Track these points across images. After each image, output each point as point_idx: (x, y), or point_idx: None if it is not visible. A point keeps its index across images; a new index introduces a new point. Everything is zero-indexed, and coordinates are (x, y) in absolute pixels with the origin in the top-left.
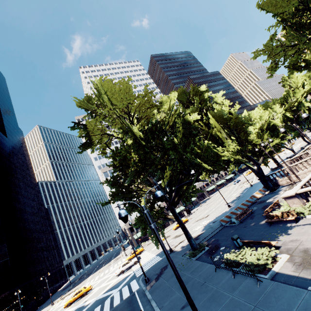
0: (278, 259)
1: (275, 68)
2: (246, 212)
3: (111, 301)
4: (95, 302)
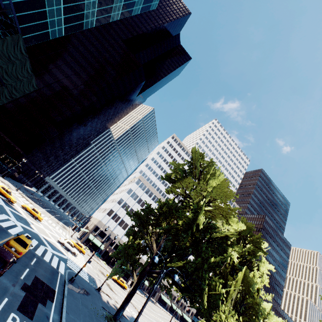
0: None
1: None
2: None
3: (44, 251)
4: (36, 234)
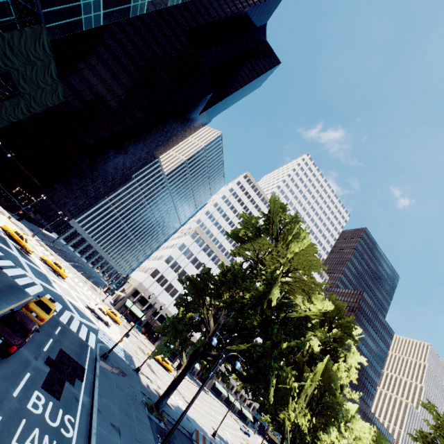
0: None
1: (428, 442)
2: None
3: (70, 318)
4: (60, 295)
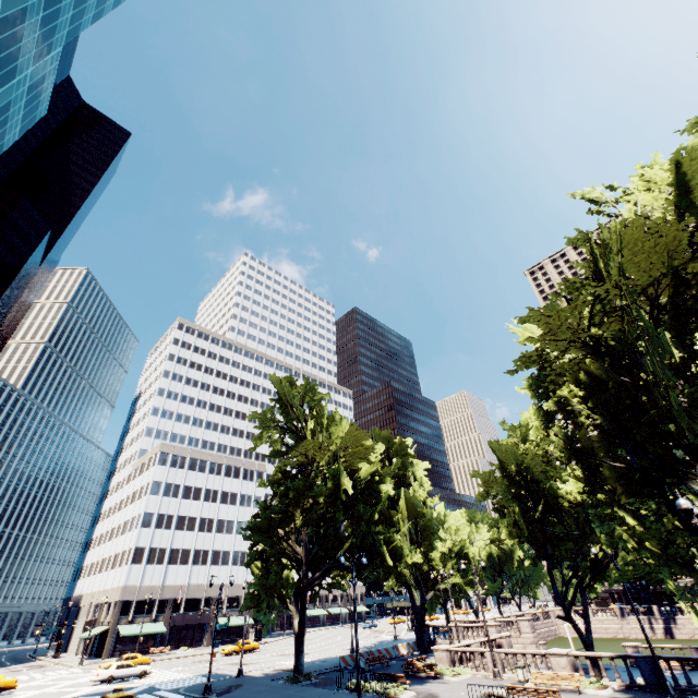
0: (406, 692)
1: (486, 497)
2: (382, 658)
3: None
4: None
